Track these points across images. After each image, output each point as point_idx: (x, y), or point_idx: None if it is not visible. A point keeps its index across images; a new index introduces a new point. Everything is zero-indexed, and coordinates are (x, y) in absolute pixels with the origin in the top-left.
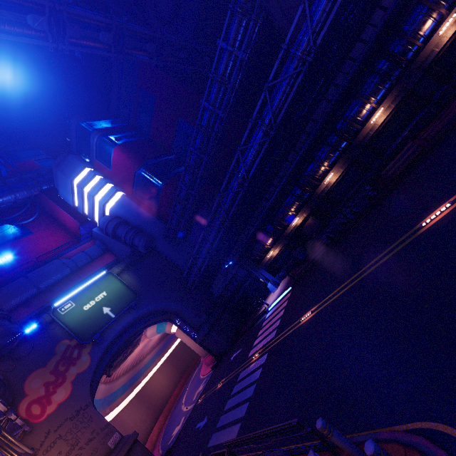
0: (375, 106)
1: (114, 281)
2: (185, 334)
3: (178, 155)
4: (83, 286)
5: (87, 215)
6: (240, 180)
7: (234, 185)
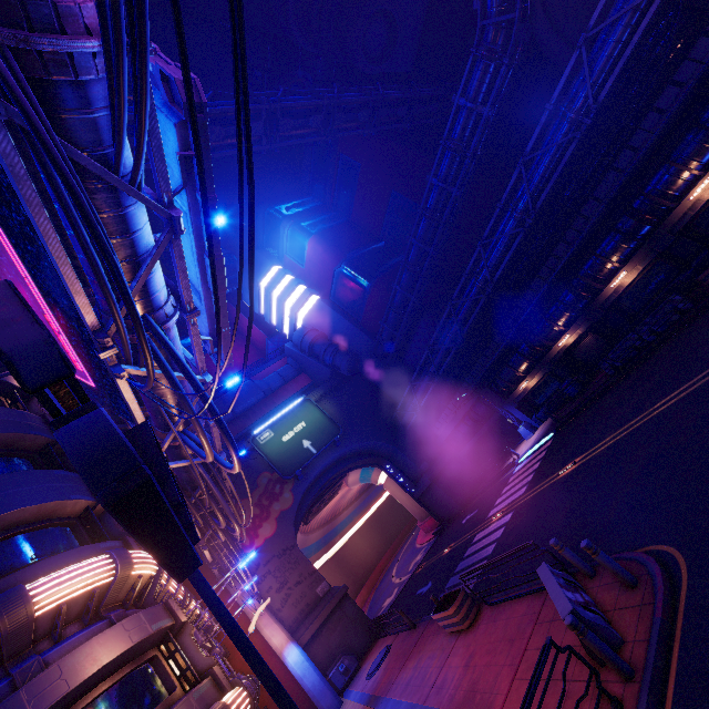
0: (698, 174)
1: (313, 409)
2: (397, 486)
3: (389, 241)
4: (280, 414)
5: (274, 325)
6: (481, 284)
7: (472, 291)
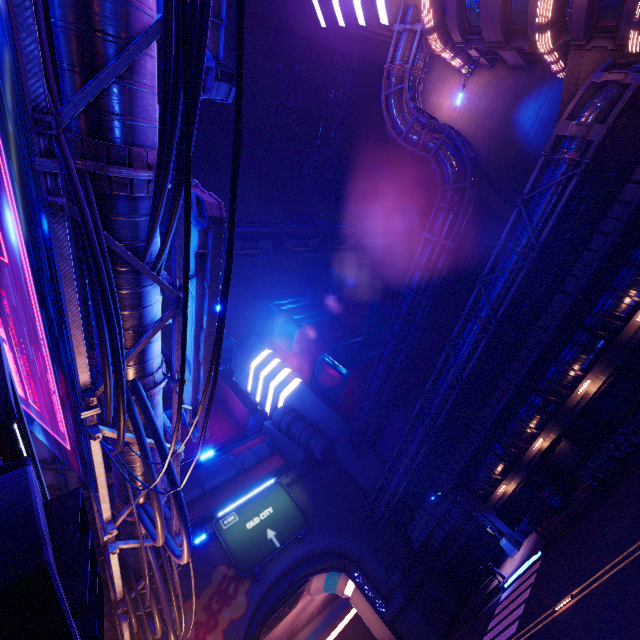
0: (638, 300)
1: (282, 494)
2: (366, 602)
3: (368, 337)
4: (249, 495)
5: (257, 403)
6: (451, 380)
7: (443, 386)
